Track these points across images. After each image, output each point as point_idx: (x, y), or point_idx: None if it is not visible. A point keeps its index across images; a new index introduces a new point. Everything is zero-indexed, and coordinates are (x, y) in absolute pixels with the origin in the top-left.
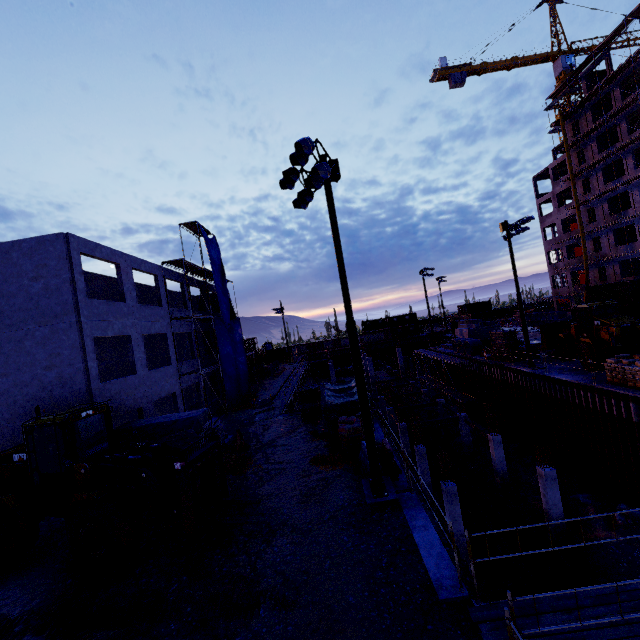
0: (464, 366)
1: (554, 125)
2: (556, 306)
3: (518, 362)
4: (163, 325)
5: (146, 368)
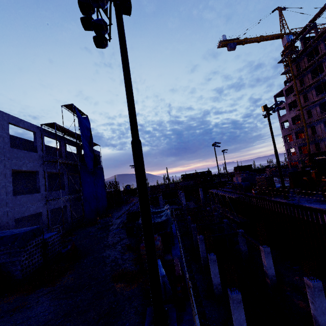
0: (240, 199)
1: (285, 66)
2: (290, 166)
3: (275, 196)
4: (36, 165)
5: (11, 194)
